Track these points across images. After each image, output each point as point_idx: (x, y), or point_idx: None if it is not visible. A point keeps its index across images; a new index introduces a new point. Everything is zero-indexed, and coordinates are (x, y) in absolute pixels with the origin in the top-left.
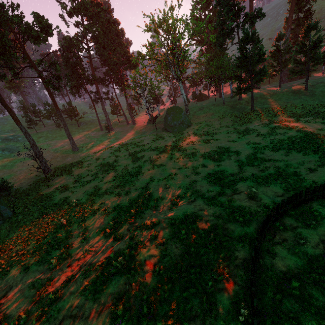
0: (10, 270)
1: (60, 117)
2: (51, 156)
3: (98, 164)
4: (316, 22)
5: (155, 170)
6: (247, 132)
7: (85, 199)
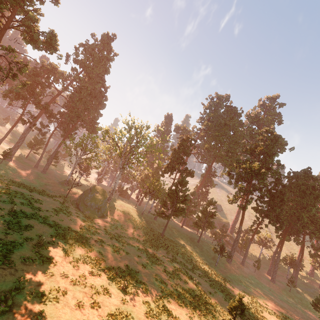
0: None
1: None
2: None
3: None
4: (215, 202)
5: (35, 265)
6: (155, 259)
7: None
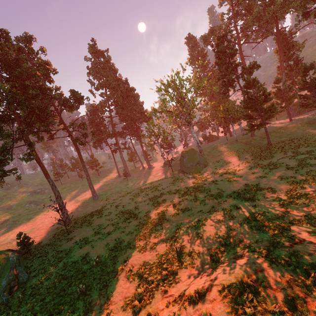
0: None
1: (84, 168)
2: (72, 206)
3: (118, 212)
4: (312, 64)
5: (180, 215)
6: (272, 166)
7: (106, 255)
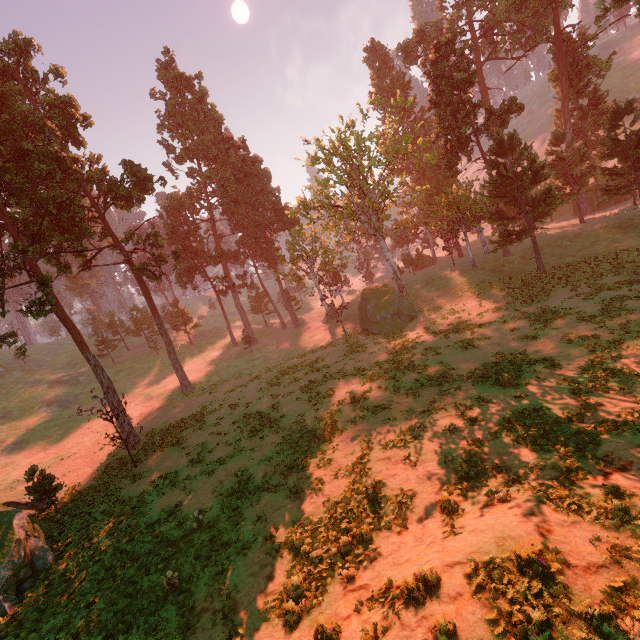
0: None
1: (160, 329)
2: (140, 407)
3: (237, 417)
4: (629, 102)
5: (368, 420)
6: (550, 315)
7: (218, 507)
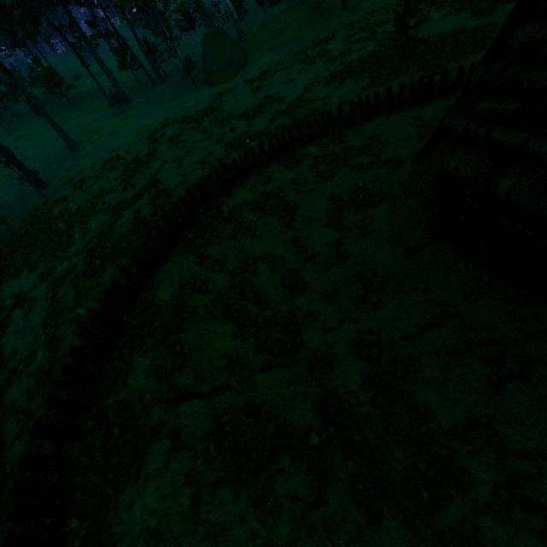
0: (22, 275)
1: (23, 92)
2: (43, 165)
3: (105, 161)
4: None
5: (172, 150)
6: (316, 59)
7: (87, 204)
